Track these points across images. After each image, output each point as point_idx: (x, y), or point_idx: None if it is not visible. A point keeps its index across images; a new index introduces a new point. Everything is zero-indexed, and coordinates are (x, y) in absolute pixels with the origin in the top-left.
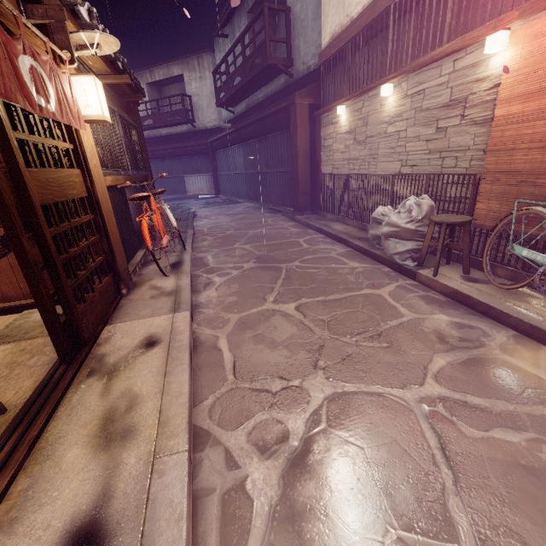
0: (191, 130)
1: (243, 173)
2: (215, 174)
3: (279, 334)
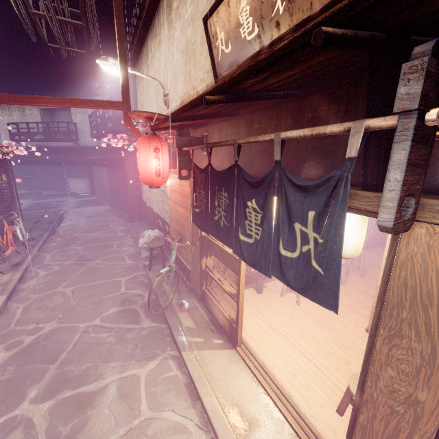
0: (75, 146)
1: (107, 186)
2: (91, 180)
3: (52, 304)
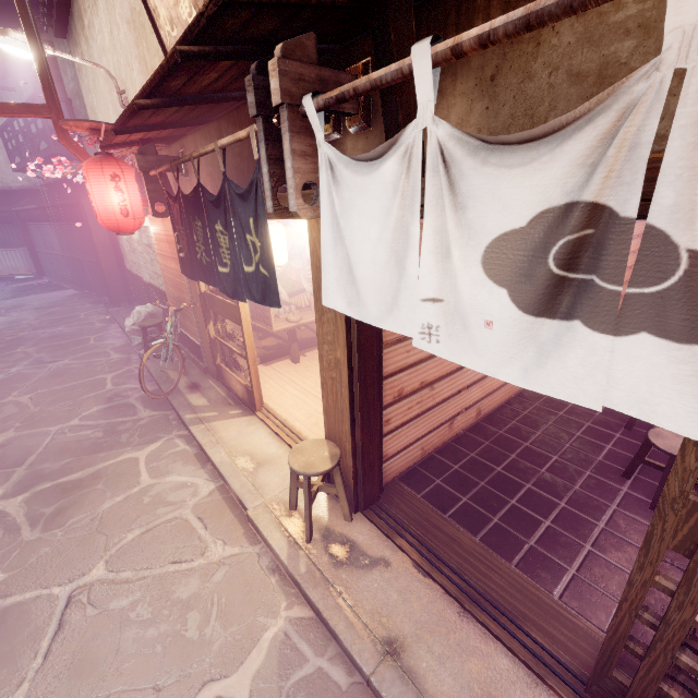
0: None
1: (62, 256)
2: (32, 250)
3: (2, 416)
